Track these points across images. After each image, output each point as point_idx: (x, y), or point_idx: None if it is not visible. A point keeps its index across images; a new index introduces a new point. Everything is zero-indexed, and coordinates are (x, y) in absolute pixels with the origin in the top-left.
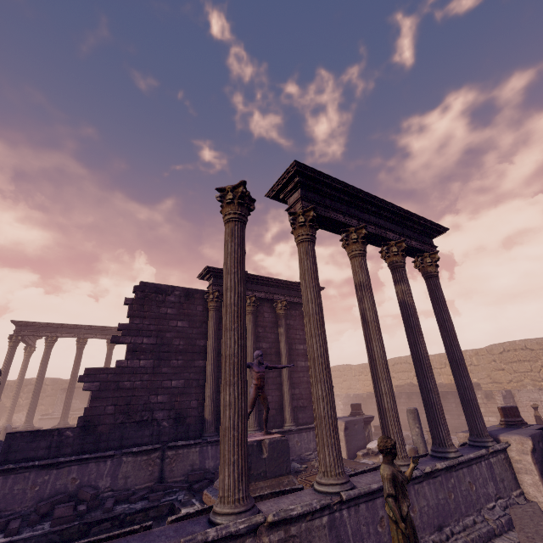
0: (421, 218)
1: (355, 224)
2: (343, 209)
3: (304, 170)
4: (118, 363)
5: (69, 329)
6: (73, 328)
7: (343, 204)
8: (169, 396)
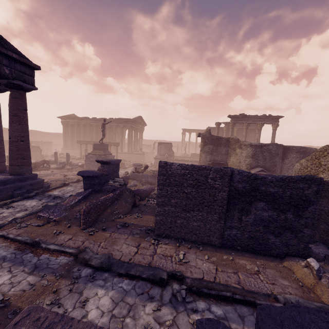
0: (270, 116)
1: (245, 122)
2: (242, 119)
3: (231, 116)
4: None
5: (193, 130)
6: (194, 130)
7: (243, 118)
8: None
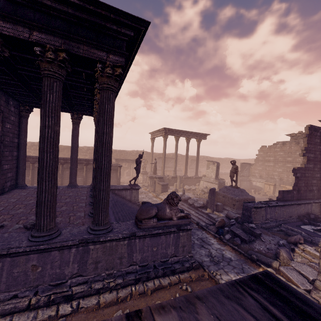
0: None
1: None
2: None
3: None
4: (304, 165)
5: (183, 133)
6: (185, 133)
7: None
8: (316, 181)
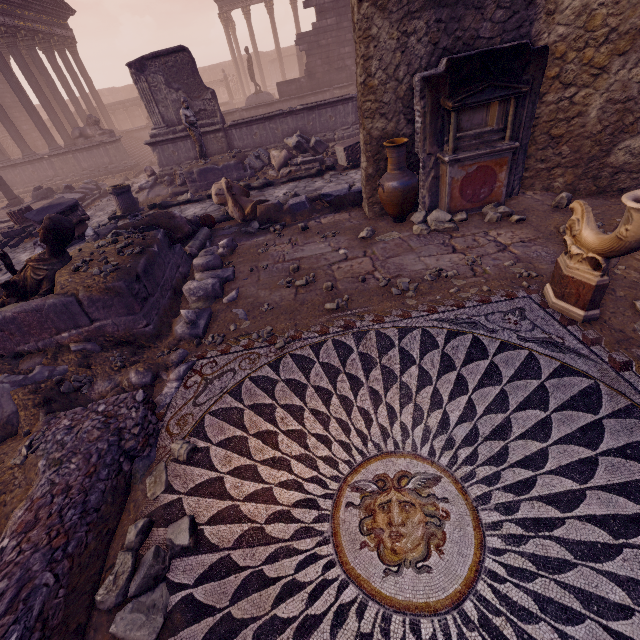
0: None
1: None
2: None
3: None
4: (313, 26)
5: None
6: None
7: None
8: (352, 47)
